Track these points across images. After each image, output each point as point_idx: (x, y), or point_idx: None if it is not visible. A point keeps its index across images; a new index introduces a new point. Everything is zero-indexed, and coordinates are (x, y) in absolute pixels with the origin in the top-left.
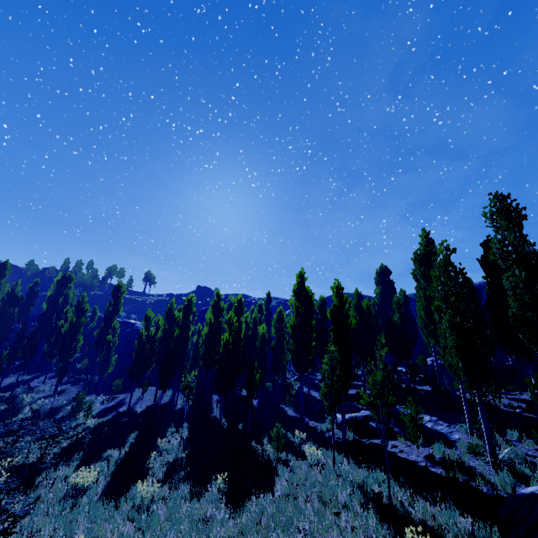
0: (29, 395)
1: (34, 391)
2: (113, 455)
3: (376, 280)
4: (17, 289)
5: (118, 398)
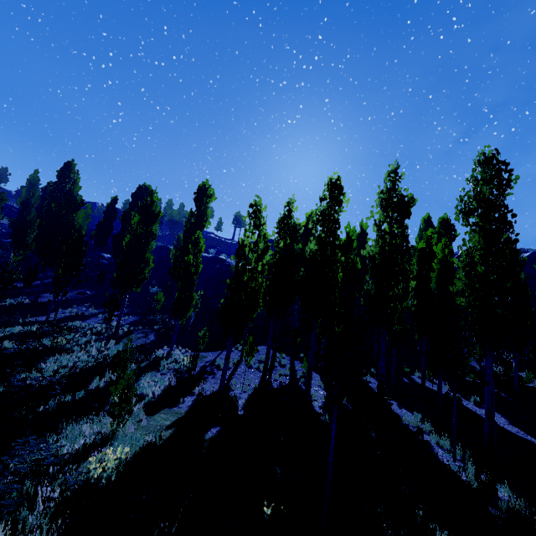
0: (74, 337)
1: (78, 331)
2: None
3: None
4: (75, 190)
5: (203, 358)
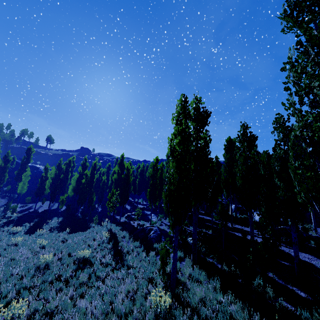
0: None
1: None
2: (27, 224)
3: None
4: None
5: (28, 205)
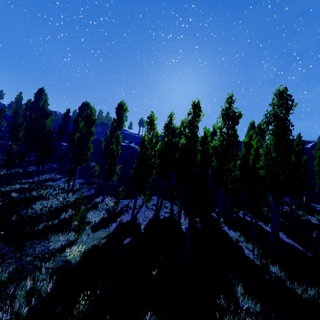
0: (49, 191)
1: (51, 188)
2: None
3: None
4: (46, 106)
5: (122, 203)
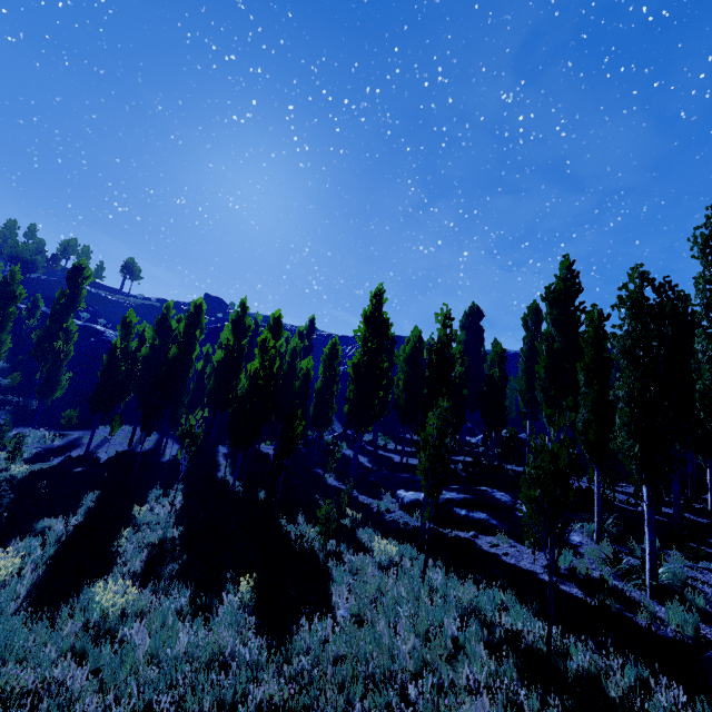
0: None
1: None
2: (53, 527)
3: (461, 323)
4: None
5: (69, 435)
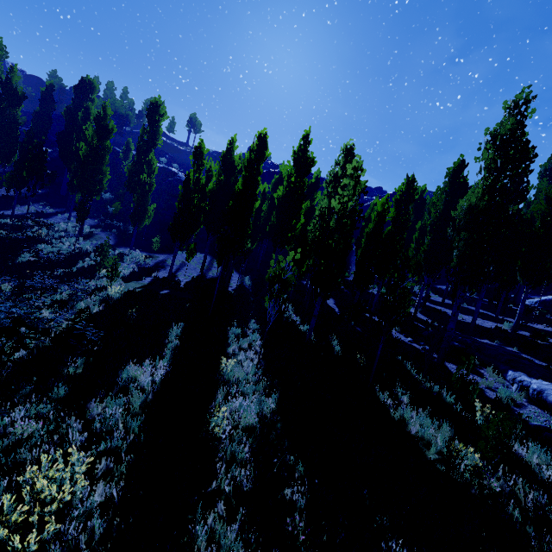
0: (47, 232)
1: (52, 228)
2: (138, 377)
3: (543, 168)
4: (13, 79)
5: (157, 257)
